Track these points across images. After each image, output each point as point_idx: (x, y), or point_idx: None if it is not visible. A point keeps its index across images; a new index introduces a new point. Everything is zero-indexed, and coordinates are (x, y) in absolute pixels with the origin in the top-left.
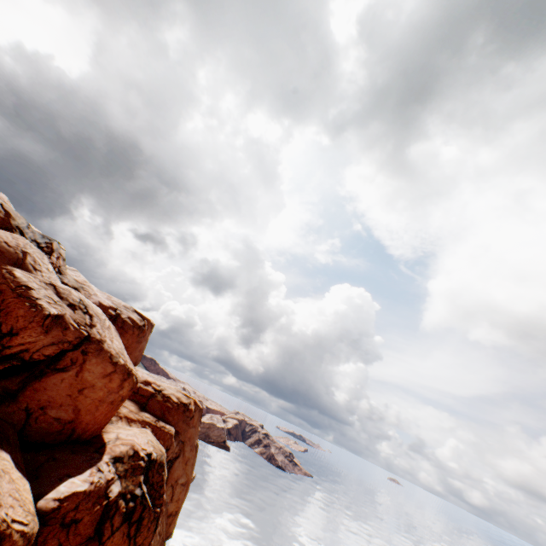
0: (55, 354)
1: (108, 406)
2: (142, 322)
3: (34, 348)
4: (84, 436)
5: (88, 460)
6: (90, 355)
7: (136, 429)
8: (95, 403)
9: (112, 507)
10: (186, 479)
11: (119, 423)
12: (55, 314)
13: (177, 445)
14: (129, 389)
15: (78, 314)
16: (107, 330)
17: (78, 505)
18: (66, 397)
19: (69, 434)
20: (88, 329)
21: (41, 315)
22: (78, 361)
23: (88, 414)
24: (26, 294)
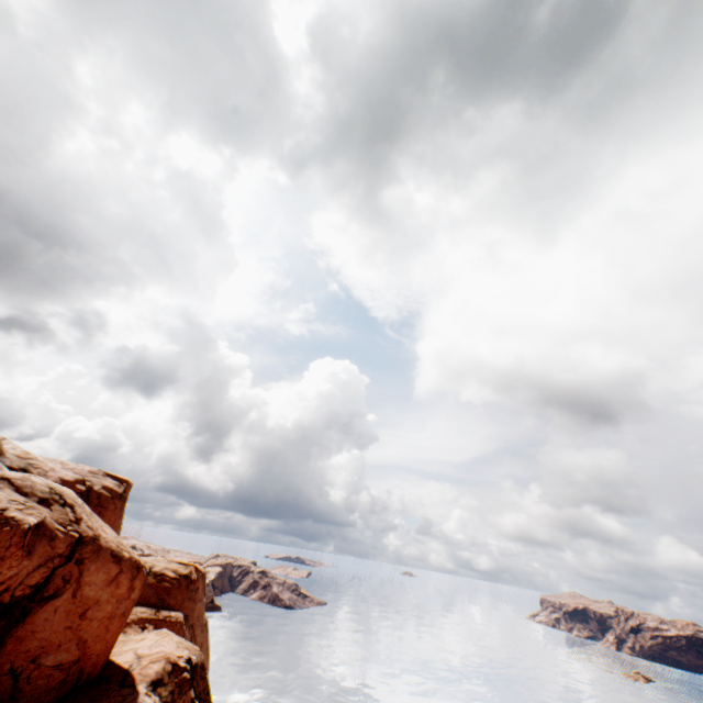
0: (43, 579)
1: (120, 620)
2: (121, 487)
3: (16, 582)
4: (94, 673)
5: (121, 701)
6: (87, 562)
7: (150, 635)
8: (103, 624)
9: None
10: None
11: None
12: (34, 524)
13: (189, 633)
14: (140, 587)
15: (57, 510)
16: (93, 518)
17: None
18: (65, 631)
19: (76, 679)
20: (76, 528)
21: (19, 532)
22: (73, 576)
23: (97, 642)
24: None
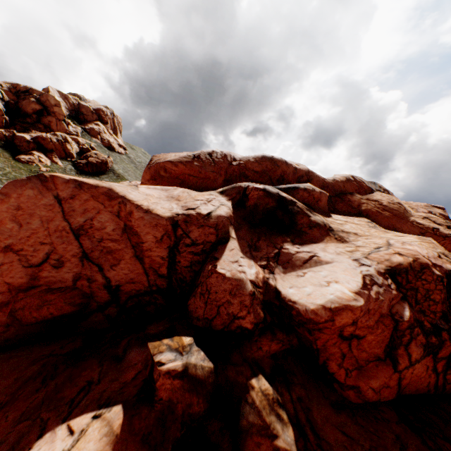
0: None
1: None
2: (444, 213)
3: None
4: None
5: None
6: None
7: None
8: None
9: None
10: None
11: None
12: None
13: None
14: None
15: None
16: None
17: None
18: None
19: None
20: None
21: None
22: None
23: None
24: (441, 234)
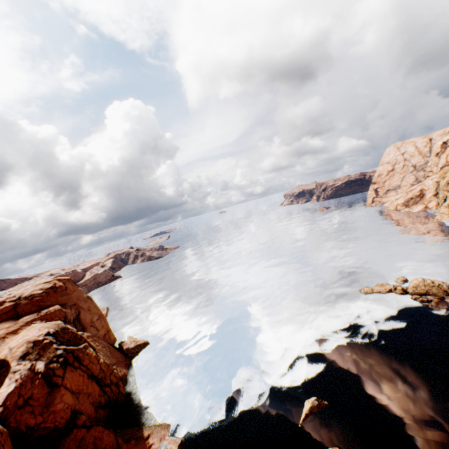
0: None
1: None
2: None
3: None
4: None
5: None
6: None
7: (23, 333)
8: None
9: (48, 372)
10: (98, 315)
11: (6, 341)
12: None
13: (72, 309)
14: None
15: None
16: None
17: (20, 395)
18: None
19: None
20: None
21: None
22: None
23: None
24: None
